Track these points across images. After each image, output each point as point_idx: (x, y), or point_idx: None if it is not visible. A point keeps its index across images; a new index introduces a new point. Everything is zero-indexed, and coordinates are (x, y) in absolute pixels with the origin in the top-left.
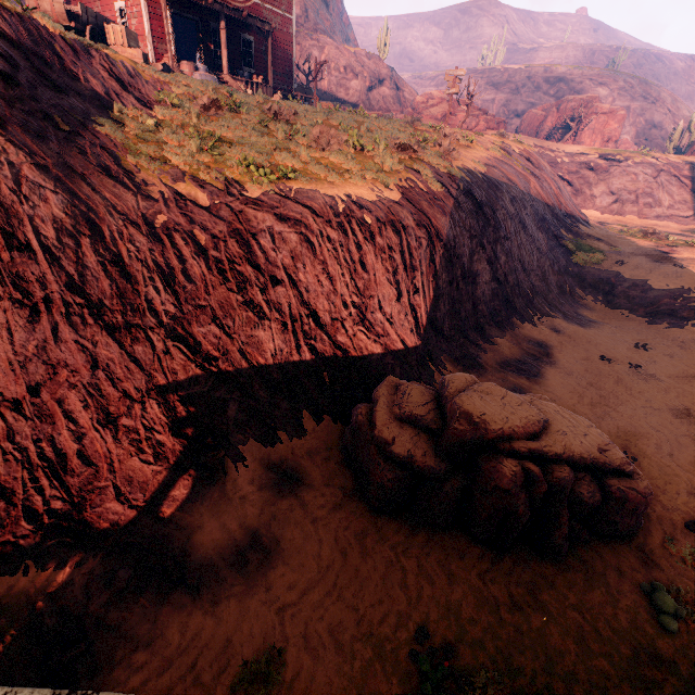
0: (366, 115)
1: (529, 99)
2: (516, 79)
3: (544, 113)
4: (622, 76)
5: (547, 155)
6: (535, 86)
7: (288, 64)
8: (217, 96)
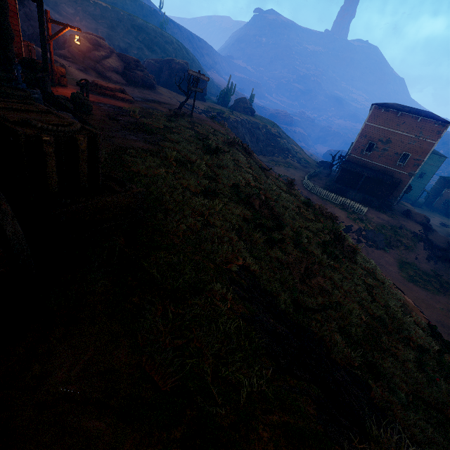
0: (229, 151)
1: (126, 39)
2: (109, 17)
3: (160, 66)
4: (174, 39)
5: (196, 112)
6: (127, 29)
7: (12, 13)
8: (229, 215)
